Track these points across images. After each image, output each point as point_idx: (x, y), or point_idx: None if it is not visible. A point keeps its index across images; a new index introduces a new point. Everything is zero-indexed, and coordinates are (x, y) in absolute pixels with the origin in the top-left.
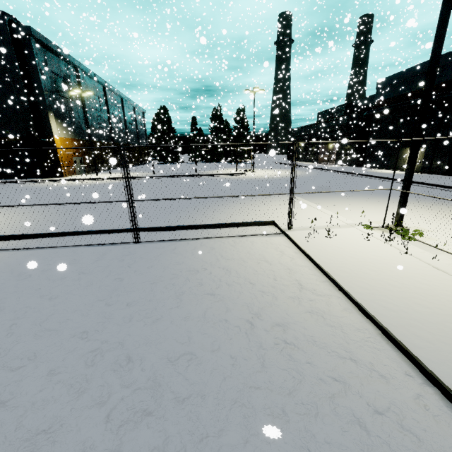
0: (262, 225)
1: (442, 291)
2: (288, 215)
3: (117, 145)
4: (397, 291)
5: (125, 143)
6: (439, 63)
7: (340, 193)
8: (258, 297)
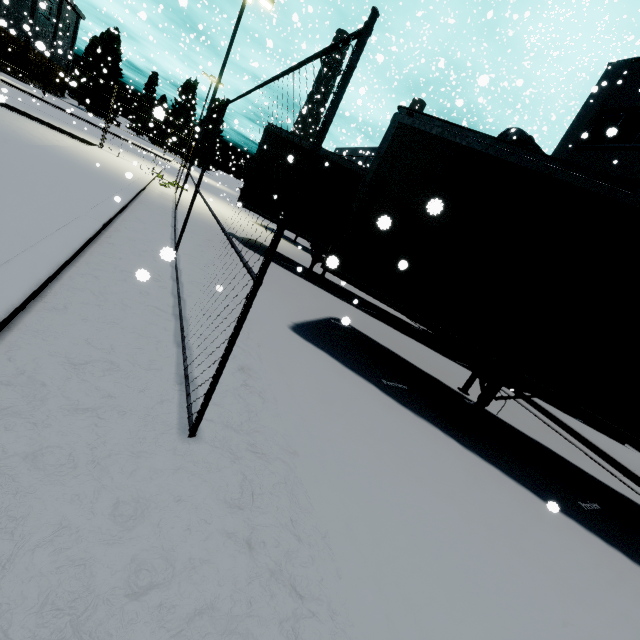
0: (90, 145)
1: (124, 168)
2: (102, 137)
3: (2, 32)
4: (102, 158)
5: (21, 38)
6: (361, 154)
7: (213, 194)
8: (22, 126)
